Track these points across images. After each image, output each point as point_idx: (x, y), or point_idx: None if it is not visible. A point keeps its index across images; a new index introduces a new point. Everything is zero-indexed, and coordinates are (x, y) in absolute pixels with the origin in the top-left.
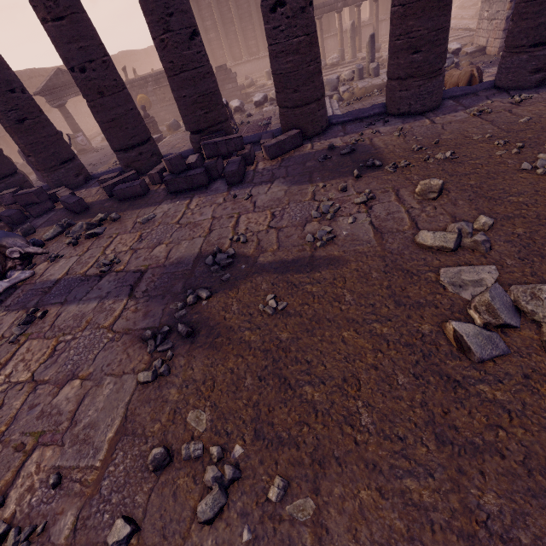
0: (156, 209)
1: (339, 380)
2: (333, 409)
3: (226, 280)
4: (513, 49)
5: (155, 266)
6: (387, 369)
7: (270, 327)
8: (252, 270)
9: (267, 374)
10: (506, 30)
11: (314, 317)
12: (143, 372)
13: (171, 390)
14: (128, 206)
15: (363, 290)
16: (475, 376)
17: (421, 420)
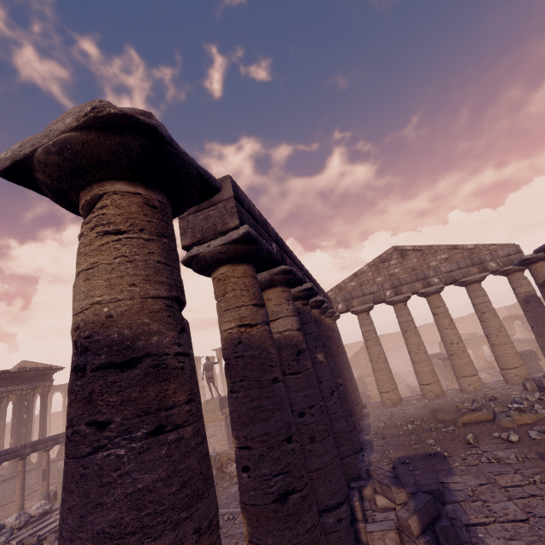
0: None
1: None
2: None
3: None
4: None
5: None
6: None
7: None
8: None
9: None
10: (228, 439)
11: None
12: None
13: None
14: None
15: None
16: None
17: None
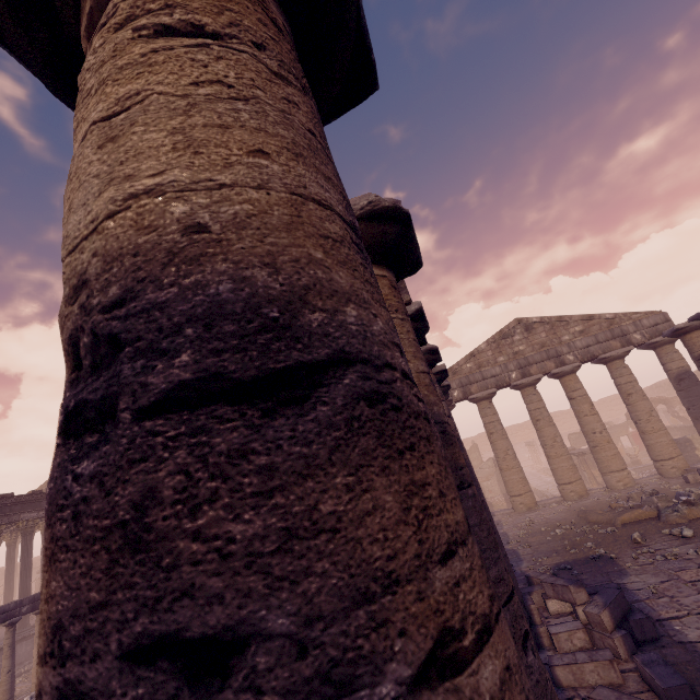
0: None
1: None
2: None
3: None
4: None
5: None
6: None
7: None
8: None
9: None
10: None
11: None
12: None
13: None
14: None
15: None
16: None
17: None
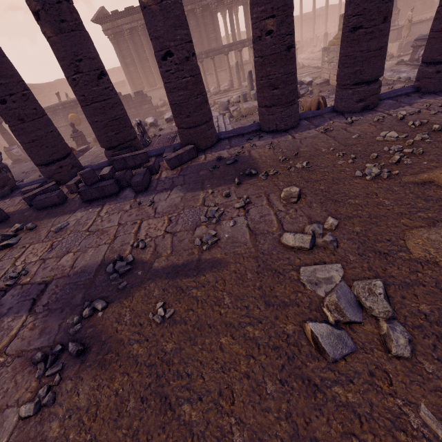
0: (70, 217)
1: (215, 394)
2: (208, 431)
3: (123, 288)
4: (342, 86)
5: (60, 276)
6: (258, 377)
7: (157, 337)
8: (146, 277)
9: (149, 394)
10: None
11: (197, 324)
12: (26, 405)
13: (52, 423)
14: (45, 215)
15: (240, 292)
16: (331, 378)
17: (286, 434)
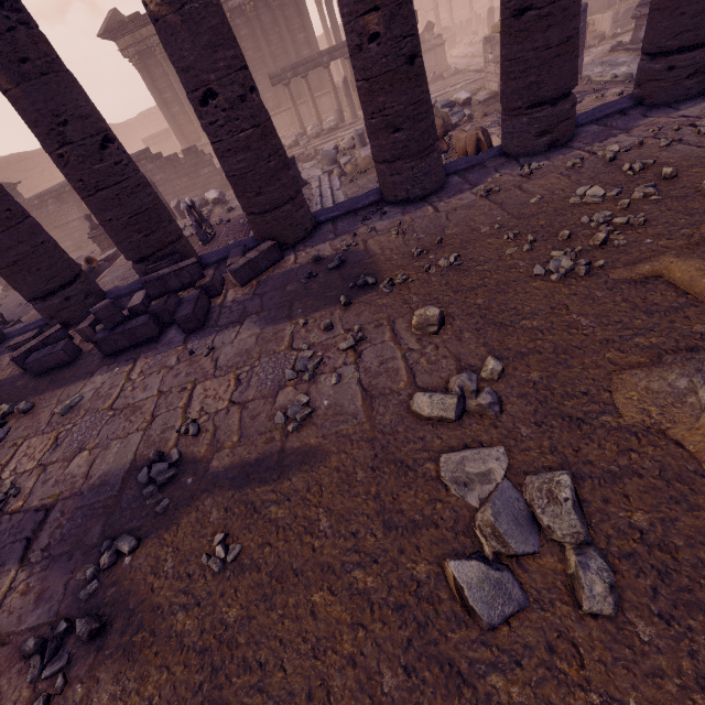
0: (85, 385)
1: (301, 699)
2: None
3: (163, 510)
4: (510, 112)
5: (68, 495)
6: (369, 664)
7: (215, 598)
8: (200, 487)
9: (200, 703)
10: None
11: (276, 570)
12: None
13: None
14: (48, 384)
15: (344, 506)
16: (485, 659)
17: None
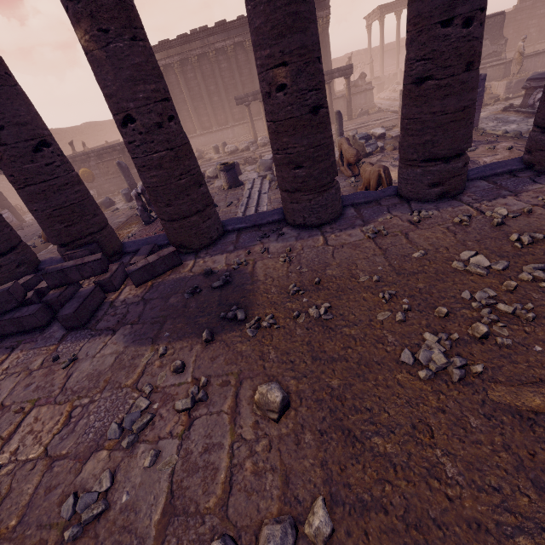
0: None
1: None
2: None
3: None
4: (406, 162)
5: None
6: None
7: None
8: None
9: None
10: None
11: None
12: None
13: None
14: None
15: None
16: None
17: None
